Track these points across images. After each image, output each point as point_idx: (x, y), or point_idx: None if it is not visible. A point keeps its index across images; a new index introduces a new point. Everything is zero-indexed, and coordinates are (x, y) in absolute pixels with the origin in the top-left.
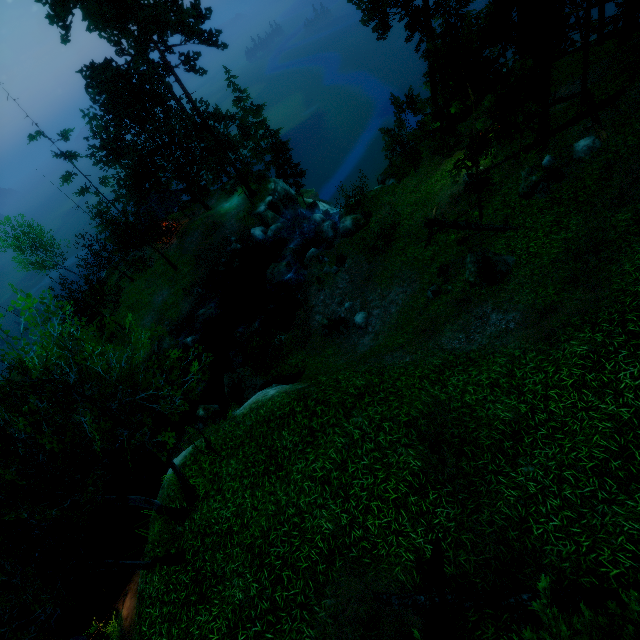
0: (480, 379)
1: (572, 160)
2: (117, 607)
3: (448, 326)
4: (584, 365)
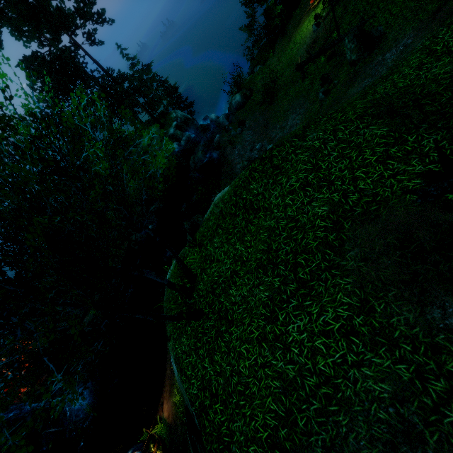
0: (404, 74)
1: None
2: (158, 415)
3: (350, 90)
4: None
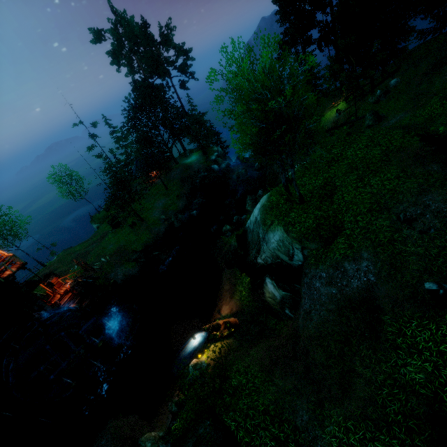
0: (403, 122)
1: (390, 88)
2: (214, 319)
3: None
4: (440, 101)
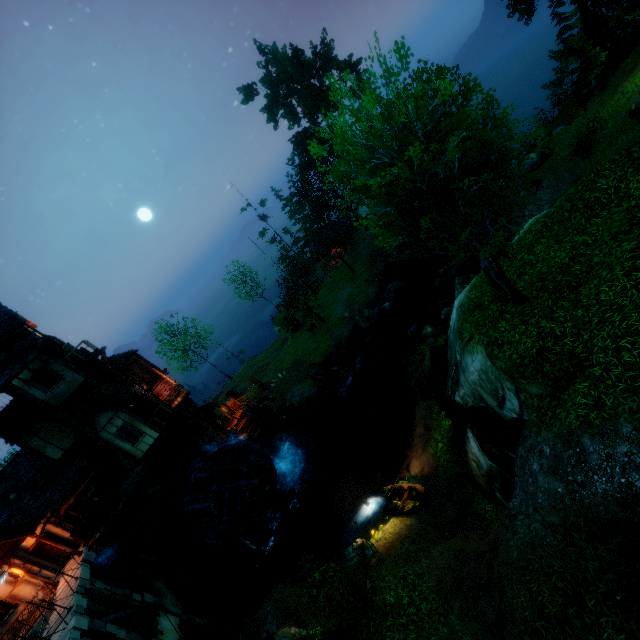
0: None
1: None
2: (401, 477)
3: None
4: None
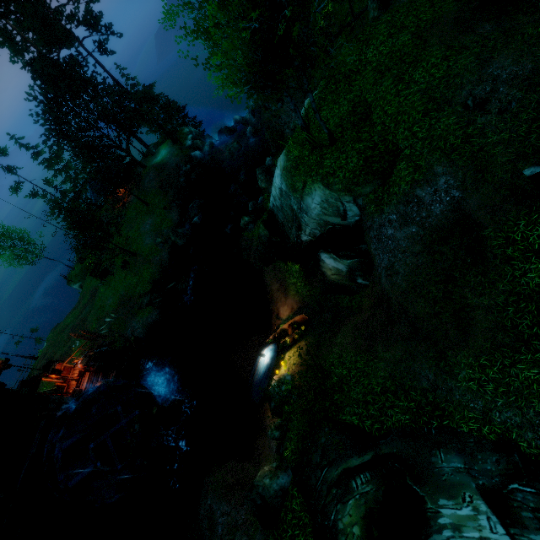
0: None
1: None
2: (276, 327)
3: None
4: None
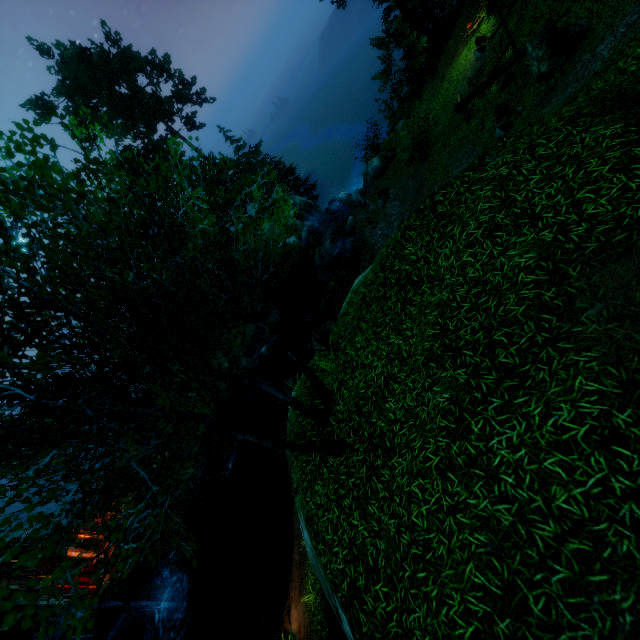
0: (635, 55)
1: None
2: (284, 629)
3: (544, 109)
4: None
